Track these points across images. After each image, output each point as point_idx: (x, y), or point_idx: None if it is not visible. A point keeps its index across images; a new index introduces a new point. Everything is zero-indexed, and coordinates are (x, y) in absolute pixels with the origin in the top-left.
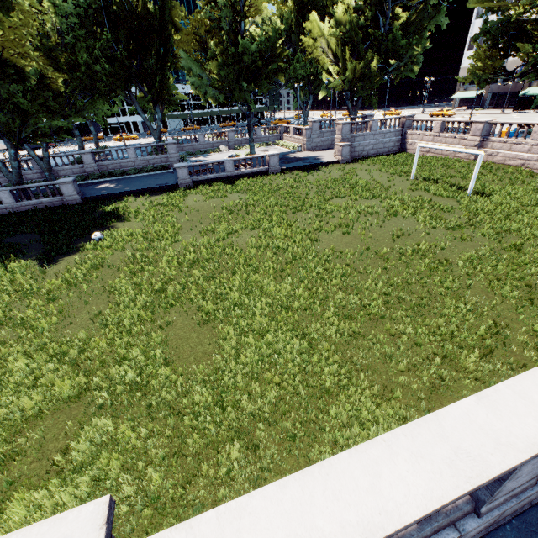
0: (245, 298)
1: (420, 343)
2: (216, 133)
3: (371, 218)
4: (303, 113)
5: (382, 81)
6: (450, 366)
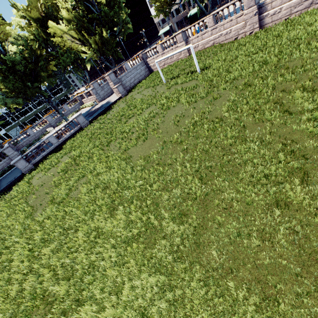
0: (91, 256)
1: (250, 201)
2: (38, 123)
3: (155, 120)
4: (87, 83)
5: (115, 40)
6: (289, 210)
